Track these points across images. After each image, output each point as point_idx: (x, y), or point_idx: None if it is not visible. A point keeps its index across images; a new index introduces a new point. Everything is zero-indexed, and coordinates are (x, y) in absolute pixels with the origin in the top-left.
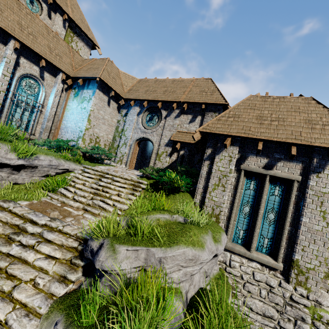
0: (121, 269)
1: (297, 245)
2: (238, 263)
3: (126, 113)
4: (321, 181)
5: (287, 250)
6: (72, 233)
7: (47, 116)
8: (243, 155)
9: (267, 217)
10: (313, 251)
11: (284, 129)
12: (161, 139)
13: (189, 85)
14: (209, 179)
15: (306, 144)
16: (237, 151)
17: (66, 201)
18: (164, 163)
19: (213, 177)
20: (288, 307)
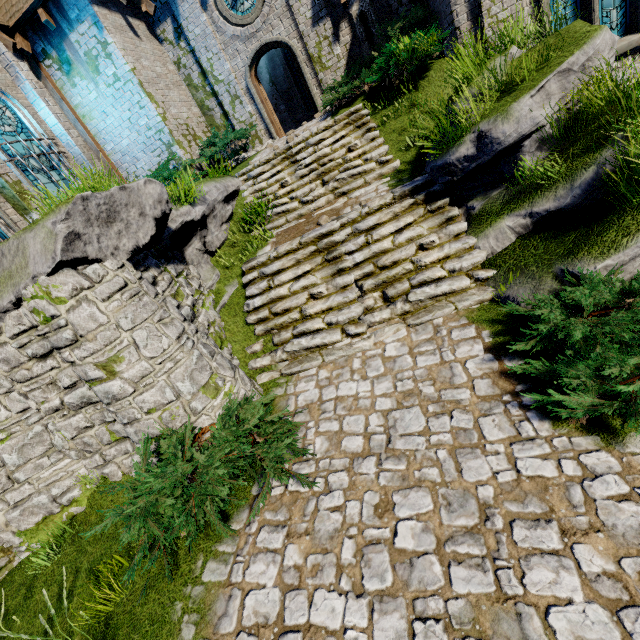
0: (545, 116)
1: None
2: None
3: (177, 29)
4: None
5: None
6: (388, 200)
7: (80, 156)
8: None
9: None
10: None
11: None
12: (293, 19)
13: None
14: None
15: None
16: None
17: (302, 211)
18: (337, 66)
19: None
20: None
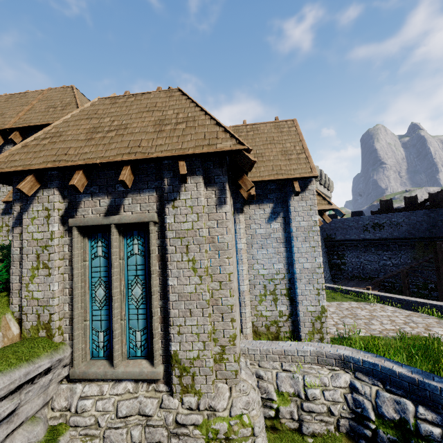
0: None
1: (171, 328)
2: (93, 399)
3: None
4: (179, 212)
5: (165, 340)
6: None
7: None
8: (73, 201)
9: (132, 295)
10: (193, 329)
11: (121, 141)
12: None
13: (33, 100)
14: (22, 260)
15: (139, 158)
16: (57, 197)
17: None
18: None
19: (27, 255)
20: (174, 439)
